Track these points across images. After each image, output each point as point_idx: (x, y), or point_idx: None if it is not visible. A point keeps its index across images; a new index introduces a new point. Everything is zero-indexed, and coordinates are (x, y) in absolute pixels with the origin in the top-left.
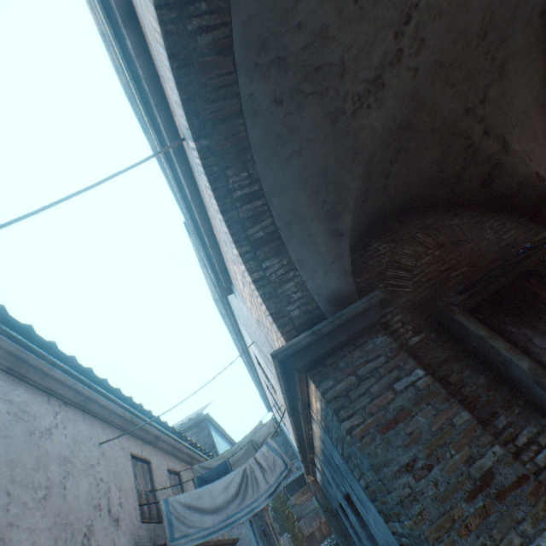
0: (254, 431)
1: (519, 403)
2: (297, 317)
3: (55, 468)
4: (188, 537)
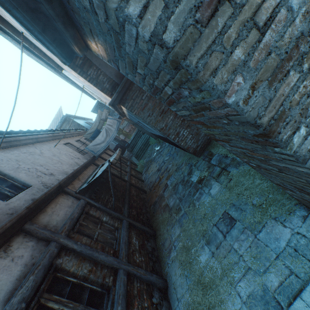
0: (98, 114)
1: None
2: (109, 88)
3: (55, 158)
4: (100, 151)
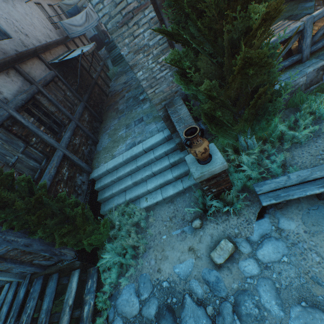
0: None
1: (157, 11)
2: None
3: (28, 18)
4: (74, 34)
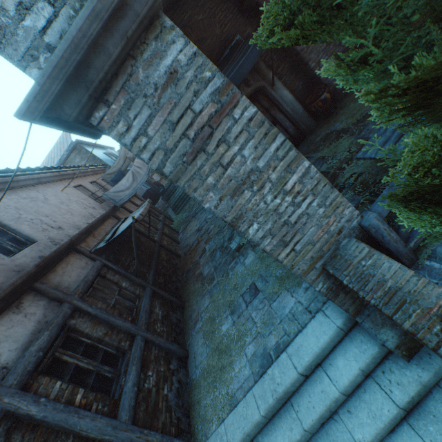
0: (124, 149)
1: None
2: None
3: (63, 207)
4: (123, 200)
